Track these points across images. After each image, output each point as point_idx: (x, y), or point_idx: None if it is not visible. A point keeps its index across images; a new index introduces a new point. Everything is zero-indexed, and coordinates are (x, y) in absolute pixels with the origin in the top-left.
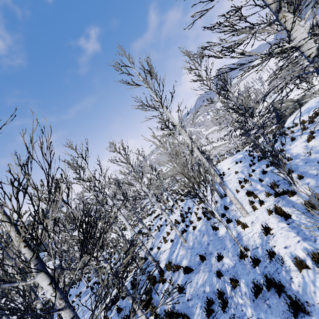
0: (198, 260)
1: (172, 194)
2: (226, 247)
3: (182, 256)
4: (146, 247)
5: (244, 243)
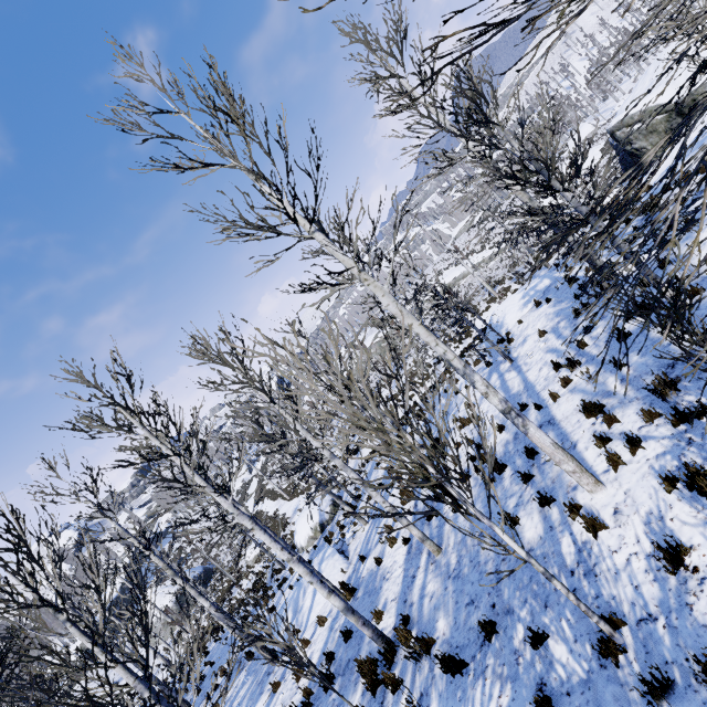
0: (476, 627)
1: (397, 396)
2: (551, 599)
3: (434, 602)
4: (353, 548)
5: (604, 591)
